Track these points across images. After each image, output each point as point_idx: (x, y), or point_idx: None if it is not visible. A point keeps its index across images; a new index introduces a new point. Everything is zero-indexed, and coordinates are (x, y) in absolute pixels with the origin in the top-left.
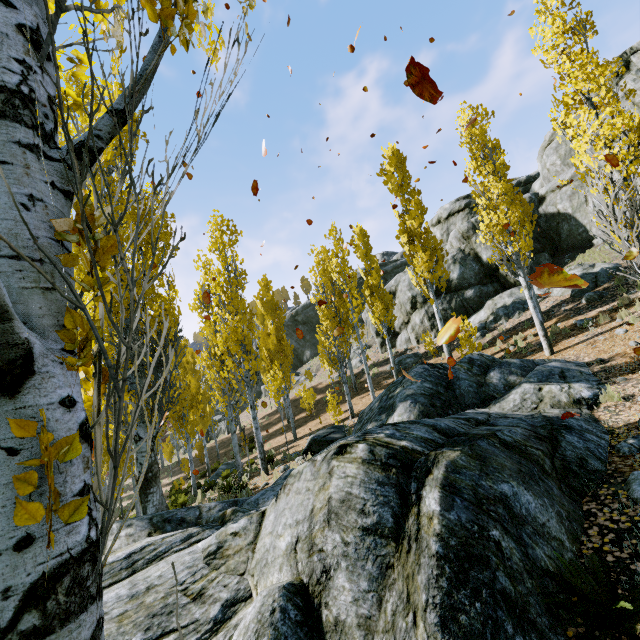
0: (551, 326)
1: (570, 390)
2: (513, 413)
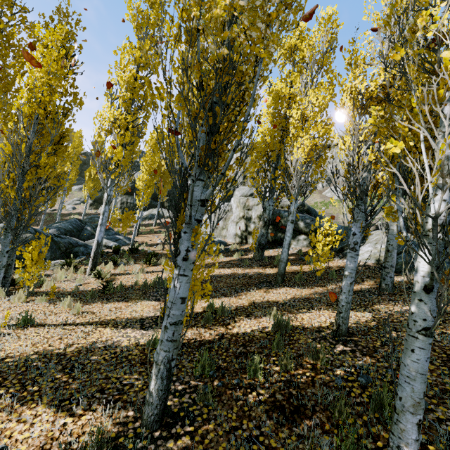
0: (151, 228)
1: (108, 243)
2: (82, 242)
